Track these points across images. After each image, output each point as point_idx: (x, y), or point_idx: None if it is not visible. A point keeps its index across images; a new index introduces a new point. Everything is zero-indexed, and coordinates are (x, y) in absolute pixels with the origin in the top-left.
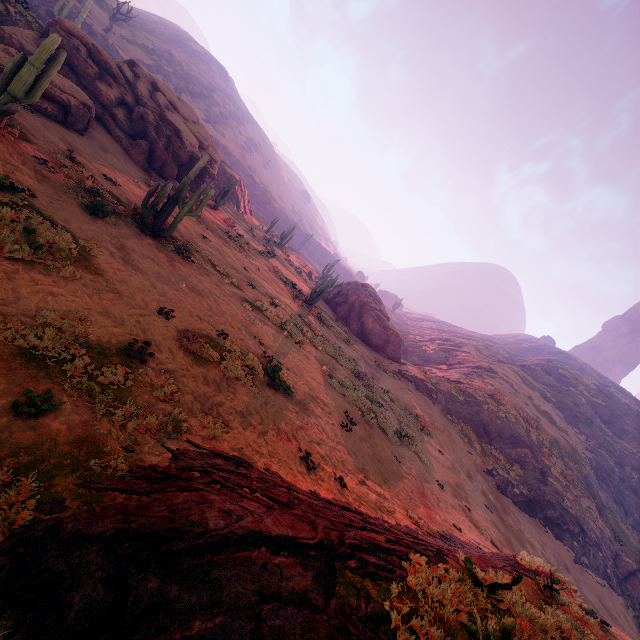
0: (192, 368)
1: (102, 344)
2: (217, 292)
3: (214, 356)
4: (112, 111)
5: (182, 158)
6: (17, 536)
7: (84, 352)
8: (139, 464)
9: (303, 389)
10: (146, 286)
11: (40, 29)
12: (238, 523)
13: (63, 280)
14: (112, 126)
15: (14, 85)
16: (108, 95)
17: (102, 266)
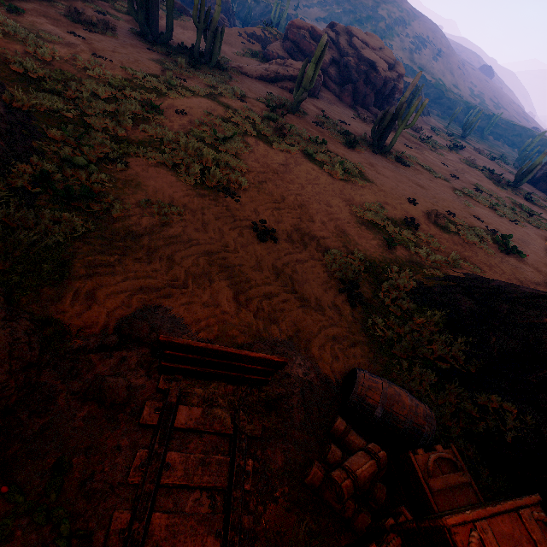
0: (442, 234)
1: (393, 219)
2: (432, 185)
3: (451, 228)
4: (327, 72)
5: (377, 85)
6: (413, 290)
7: (390, 222)
8: (447, 275)
9: (531, 257)
10: (393, 186)
11: (280, 37)
12: (546, 293)
13: (360, 187)
14: (329, 83)
15: (304, 81)
16: (324, 61)
17: (369, 177)
